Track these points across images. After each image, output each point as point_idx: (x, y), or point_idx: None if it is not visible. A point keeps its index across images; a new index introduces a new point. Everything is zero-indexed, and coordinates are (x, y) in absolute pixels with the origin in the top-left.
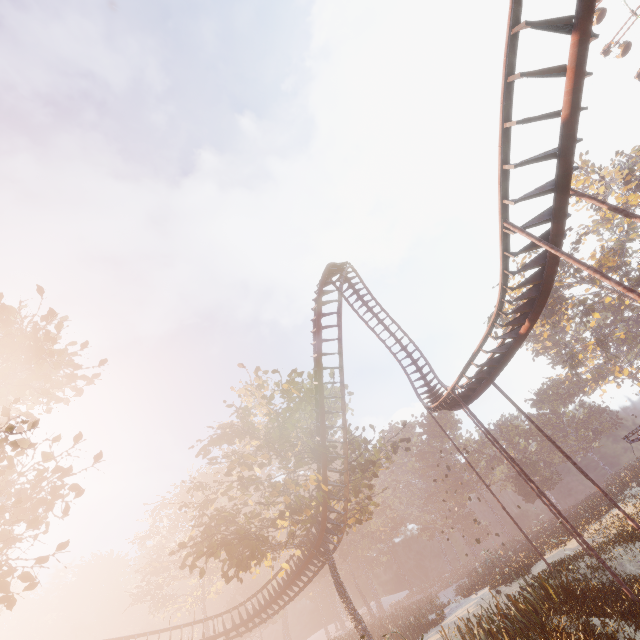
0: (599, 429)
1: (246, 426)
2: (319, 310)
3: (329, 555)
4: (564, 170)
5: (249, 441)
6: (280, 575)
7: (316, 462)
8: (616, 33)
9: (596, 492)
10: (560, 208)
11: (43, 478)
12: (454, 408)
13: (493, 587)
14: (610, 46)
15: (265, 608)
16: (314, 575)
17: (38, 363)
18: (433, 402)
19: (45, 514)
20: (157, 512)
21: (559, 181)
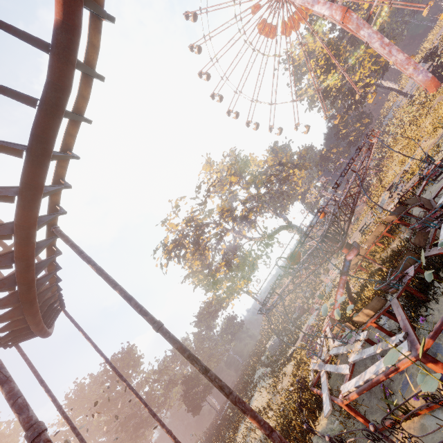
0: (234, 331)
1: None
2: None
3: None
4: None
5: None
6: None
7: None
8: (216, 87)
9: (237, 382)
10: None
11: None
12: (30, 327)
13: None
14: (214, 95)
15: None
16: None
17: None
18: None
19: None
20: None
21: None
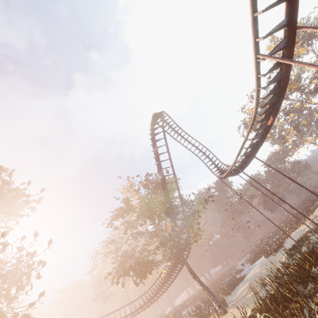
0: (299, 171)
1: (129, 207)
2: (154, 138)
3: (185, 261)
4: (293, 7)
5: (132, 214)
6: (162, 276)
7: (169, 217)
8: None
9: (303, 201)
10: (291, 36)
11: (20, 261)
12: (234, 174)
13: (266, 257)
14: None
15: (158, 292)
16: (179, 271)
17: (2, 198)
18: (221, 174)
19: (28, 279)
20: (94, 257)
21: (290, 17)
